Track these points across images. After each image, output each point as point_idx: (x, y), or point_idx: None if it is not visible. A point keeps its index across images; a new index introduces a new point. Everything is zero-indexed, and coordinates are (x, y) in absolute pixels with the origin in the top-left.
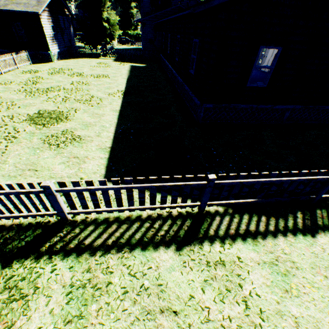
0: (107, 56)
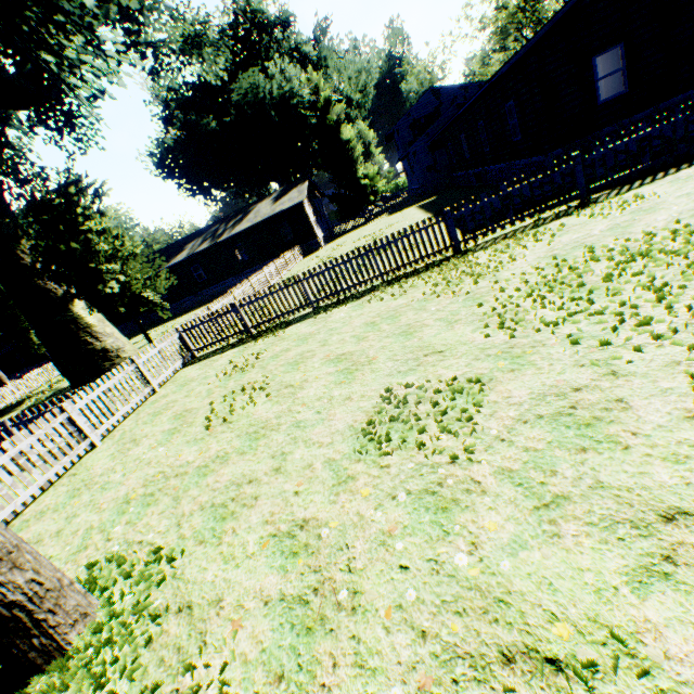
0: (376, 218)
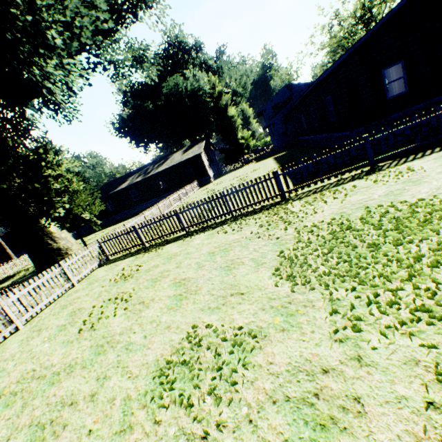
0: (248, 163)
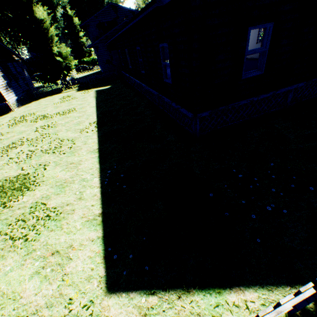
0: (69, 89)
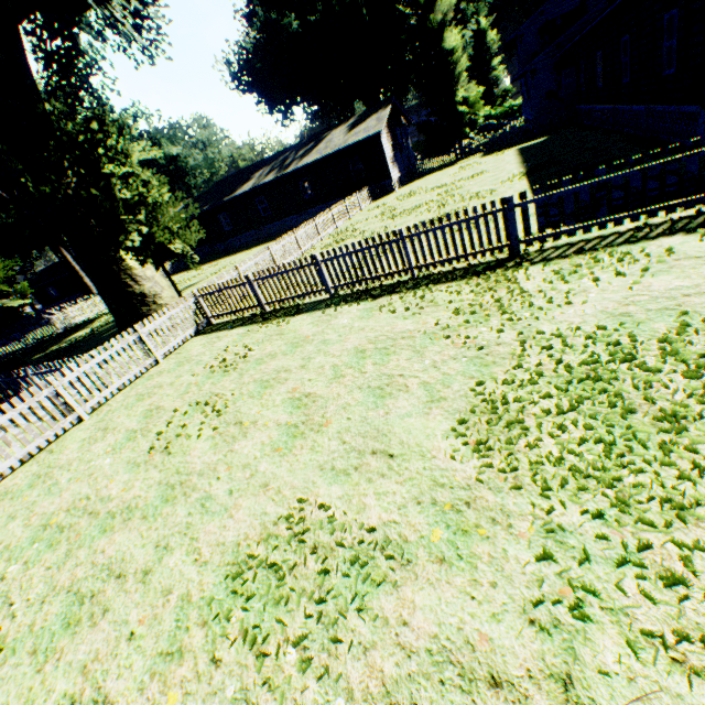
0: (467, 157)
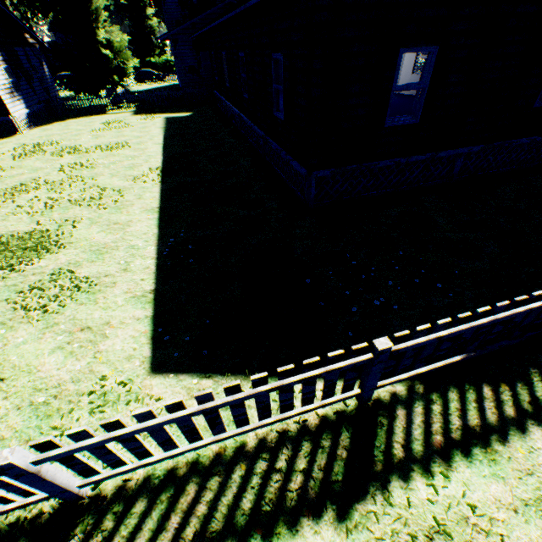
0: (120, 108)
